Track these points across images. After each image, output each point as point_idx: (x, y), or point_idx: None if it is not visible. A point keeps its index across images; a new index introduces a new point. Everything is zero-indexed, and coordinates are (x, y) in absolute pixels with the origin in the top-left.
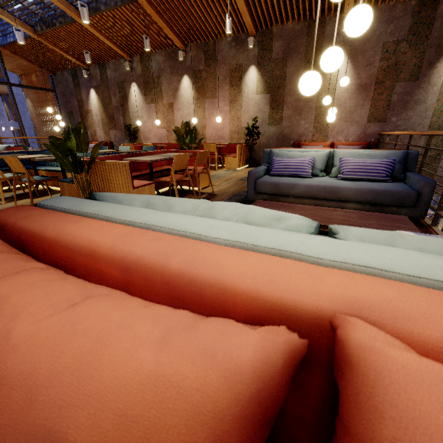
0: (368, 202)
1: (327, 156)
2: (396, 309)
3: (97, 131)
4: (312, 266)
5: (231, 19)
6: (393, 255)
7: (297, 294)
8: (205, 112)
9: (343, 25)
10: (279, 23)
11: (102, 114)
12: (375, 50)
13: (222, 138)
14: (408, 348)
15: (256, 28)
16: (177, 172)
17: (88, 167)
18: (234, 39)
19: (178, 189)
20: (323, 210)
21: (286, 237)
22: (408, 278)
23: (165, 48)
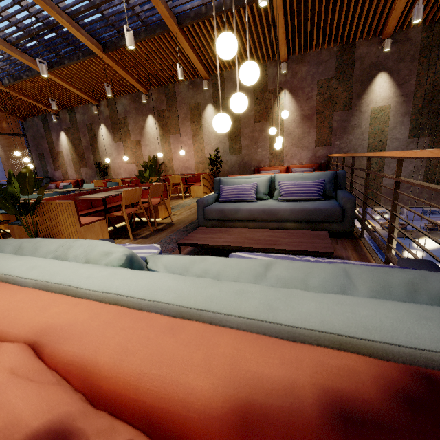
0: (303, 220)
1: (268, 180)
2: (69, 331)
3: (69, 170)
4: (61, 299)
5: (185, 66)
6: (144, 281)
7: (13, 326)
8: (170, 146)
9: (281, 68)
10: (228, 68)
11: (72, 154)
12: (311, 86)
13: (189, 169)
14: (27, 364)
15: (209, 73)
16: (133, 205)
17: (34, 209)
18: (191, 82)
19: (138, 221)
20: (256, 232)
21: (83, 272)
22: (137, 301)
23: (129, 92)
